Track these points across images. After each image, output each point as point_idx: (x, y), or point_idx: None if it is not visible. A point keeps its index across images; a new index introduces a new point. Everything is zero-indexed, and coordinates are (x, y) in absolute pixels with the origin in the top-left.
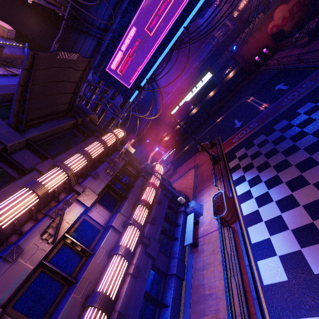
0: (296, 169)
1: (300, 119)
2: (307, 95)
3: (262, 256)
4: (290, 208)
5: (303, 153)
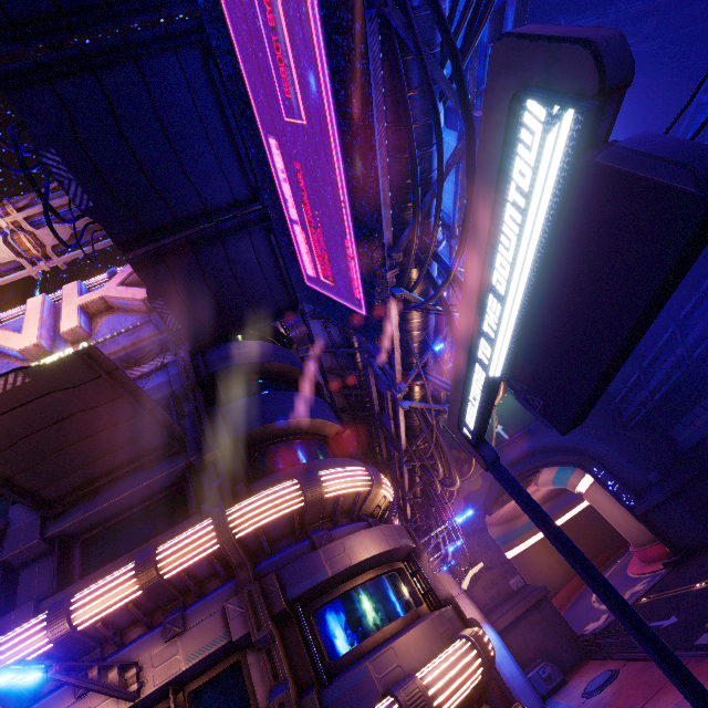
0: None
1: None
2: None
3: None
4: None
5: None
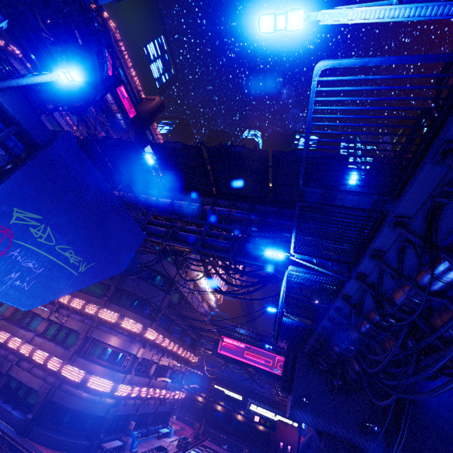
0: None
1: None
2: None
3: None
4: None
5: None
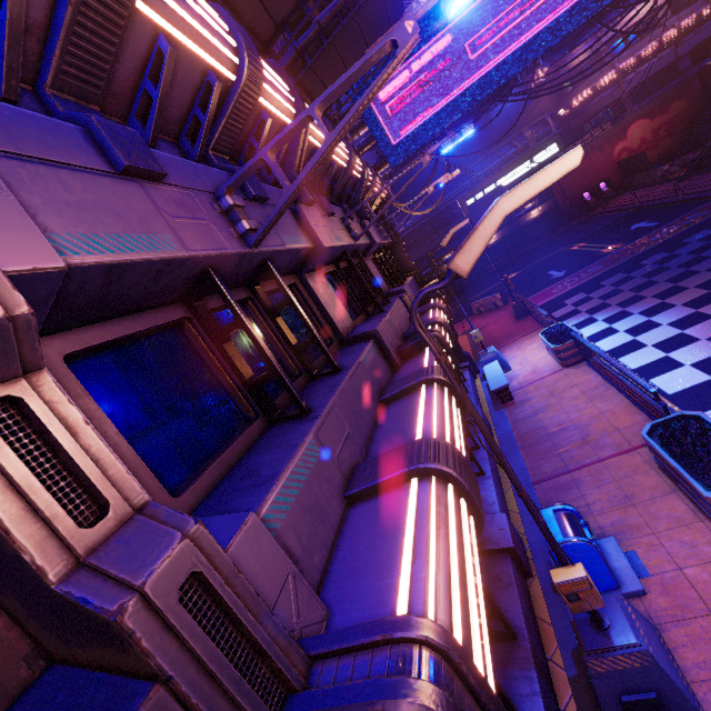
0: (698, 290)
1: (692, 247)
2: (699, 225)
3: (658, 373)
4: (697, 323)
5: (708, 274)
